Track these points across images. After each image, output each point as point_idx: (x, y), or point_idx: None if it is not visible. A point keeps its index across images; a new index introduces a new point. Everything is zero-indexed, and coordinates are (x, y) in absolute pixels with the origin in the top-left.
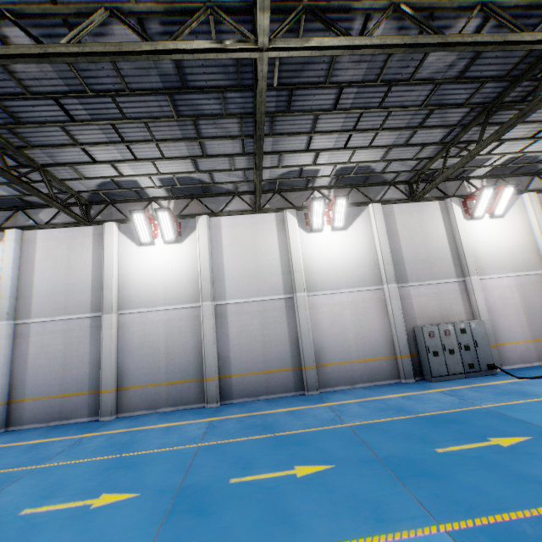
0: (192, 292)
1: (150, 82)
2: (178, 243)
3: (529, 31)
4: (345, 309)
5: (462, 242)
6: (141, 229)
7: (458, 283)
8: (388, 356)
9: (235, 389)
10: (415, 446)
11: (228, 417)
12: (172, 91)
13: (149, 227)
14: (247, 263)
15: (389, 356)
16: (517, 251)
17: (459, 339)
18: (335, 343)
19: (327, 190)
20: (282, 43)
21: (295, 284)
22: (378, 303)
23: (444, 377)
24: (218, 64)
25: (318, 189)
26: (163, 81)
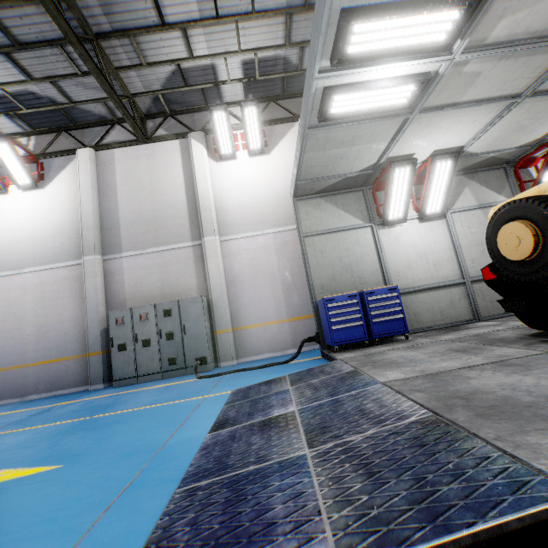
0: None
1: None
2: None
3: None
4: (27, 295)
5: (199, 191)
6: None
7: (193, 248)
8: (79, 355)
9: None
10: None
11: None
12: None
13: None
14: None
15: (80, 354)
16: (284, 197)
17: (160, 324)
18: (7, 341)
19: (26, 138)
20: None
21: None
22: (74, 283)
23: (130, 379)
24: None
25: (12, 137)
26: None
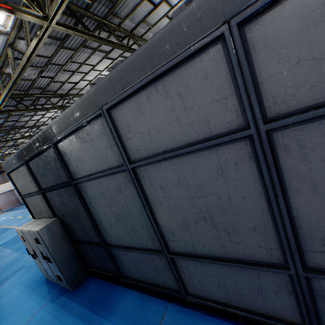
0: None
1: None
2: None
3: None
4: None
5: None
6: None
7: None
8: None
9: None
10: None
11: None
12: None
13: None
14: None
15: None
16: None
17: None
18: None
19: None
20: None
21: None
22: None
23: None
24: None
25: None
26: None
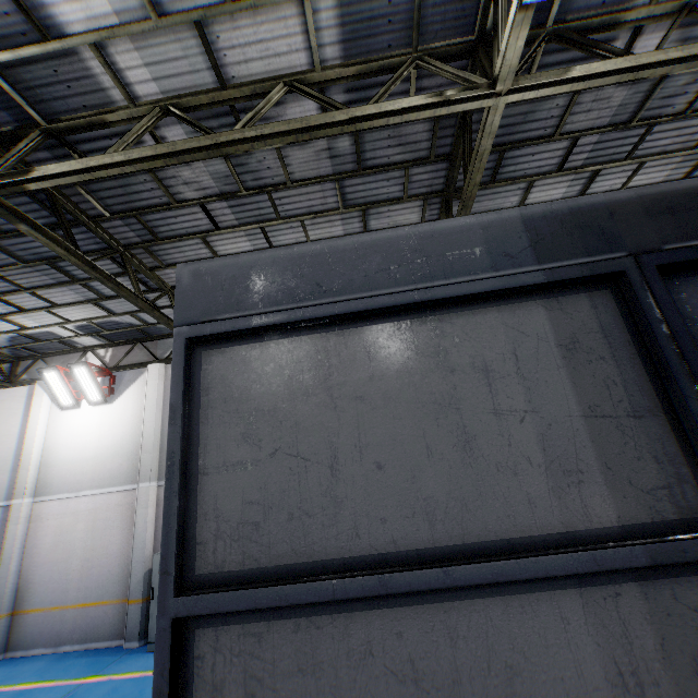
0: None
1: None
2: None
3: None
4: (79, 522)
5: None
6: None
7: None
8: (119, 599)
9: None
10: None
11: None
12: None
13: None
14: None
15: (121, 598)
16: None
17: None
18: (52, 576)
19: (104, 350)
20: None
21: (18, 486)
22: (126, 512)
23: None
24: None
25: (92, 349)
26: None
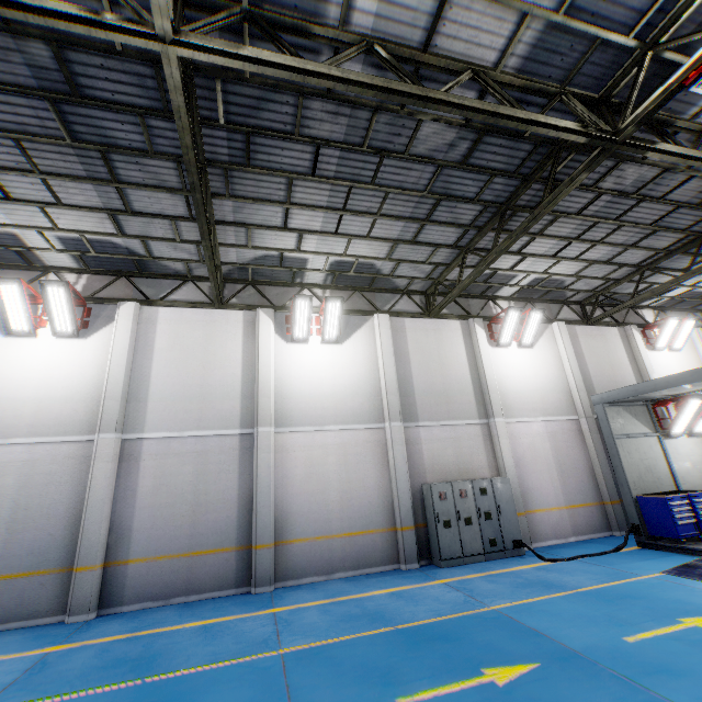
0: (87, 417)
1: (14, 73)
2: (79, 338)
3: (524, 109)
4: (329, 455)
5: (486, 373)
6: (14, 309)
7: (481, 426)
8: (384, 528)
9: (129, 587)
10: (367, 692)
11: (87, 643)
12: (55, 96)
13: (28, 307)
14: (189, 378)
15: (386, 527)
16: (549, 389)
17: (478, 503)
18: (310, 506)
19: (321, 290)
20: (198, 41)
21: (259, 413)
22: (376, 448)
23: (457, 559)
24: (129, 70)
25: (309, 287)
26: (37, 77)
